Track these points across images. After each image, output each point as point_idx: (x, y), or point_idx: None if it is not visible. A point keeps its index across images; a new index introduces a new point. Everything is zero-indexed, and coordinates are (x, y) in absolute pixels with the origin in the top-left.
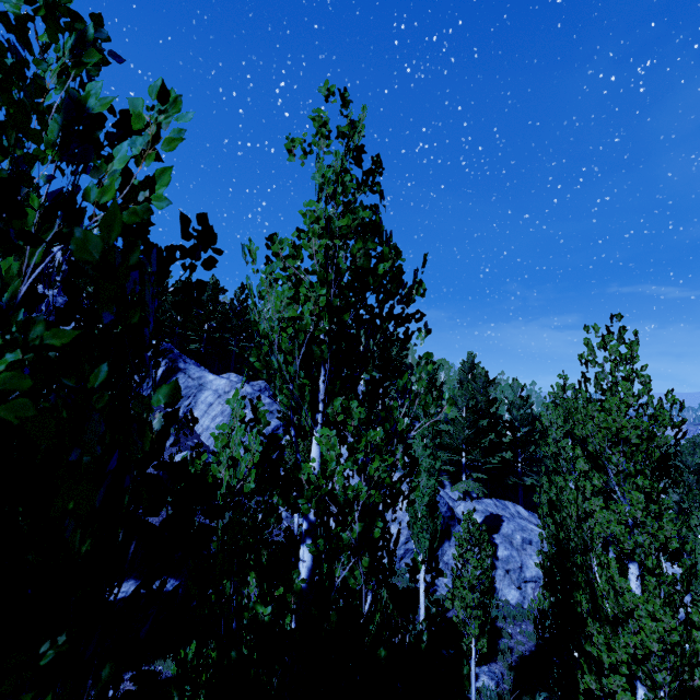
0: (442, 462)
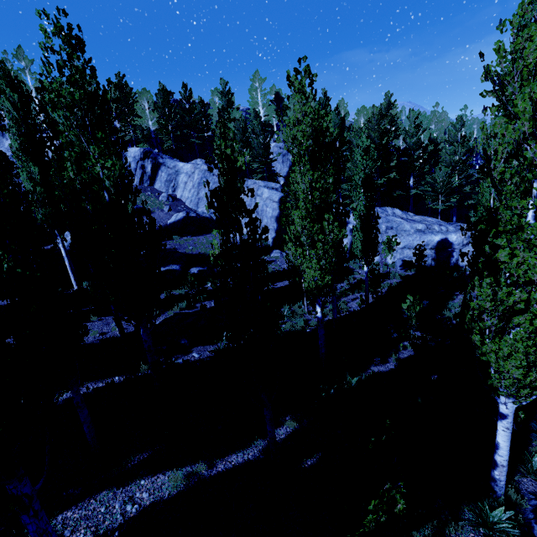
0: (345, 190)
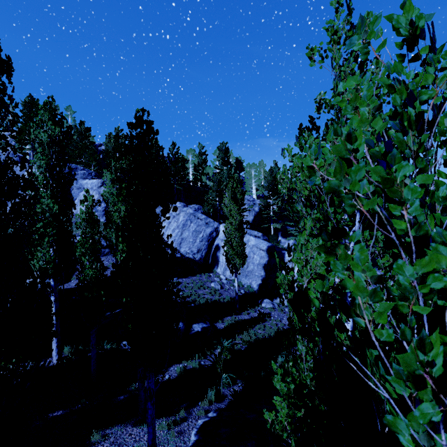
0: None
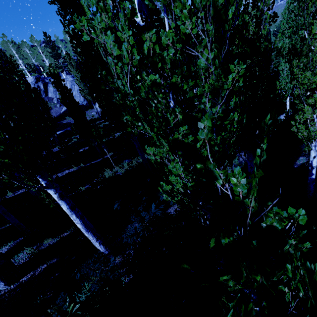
0: None
